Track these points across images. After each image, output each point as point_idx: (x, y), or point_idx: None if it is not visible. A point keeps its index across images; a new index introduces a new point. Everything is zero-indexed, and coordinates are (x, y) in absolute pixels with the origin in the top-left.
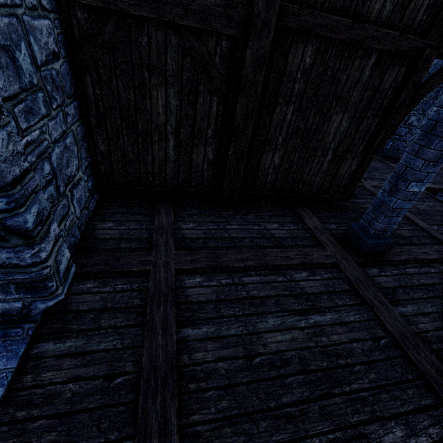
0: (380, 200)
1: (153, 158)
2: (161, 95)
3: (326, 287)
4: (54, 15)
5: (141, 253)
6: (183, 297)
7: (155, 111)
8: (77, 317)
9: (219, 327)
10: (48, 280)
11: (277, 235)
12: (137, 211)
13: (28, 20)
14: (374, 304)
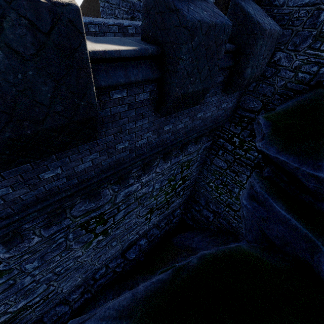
0: None
1: None
2: None
3: None
4: None
5: None
6: None
7: None
8: None
9: None
10: None
11: None
12: None
13: None
14: None
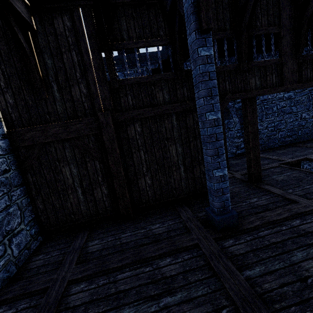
0: (208, 187)
1: (71, 203)
2: (67, 170)
3: (184, 267)
4: (8, 155)
5: (50, 273)
6: (64, 305)
7: (66, 178)
8: None
9: None
10: None
11: (157, 232)
12: (63, 241)
13: None
14: (221, 273)
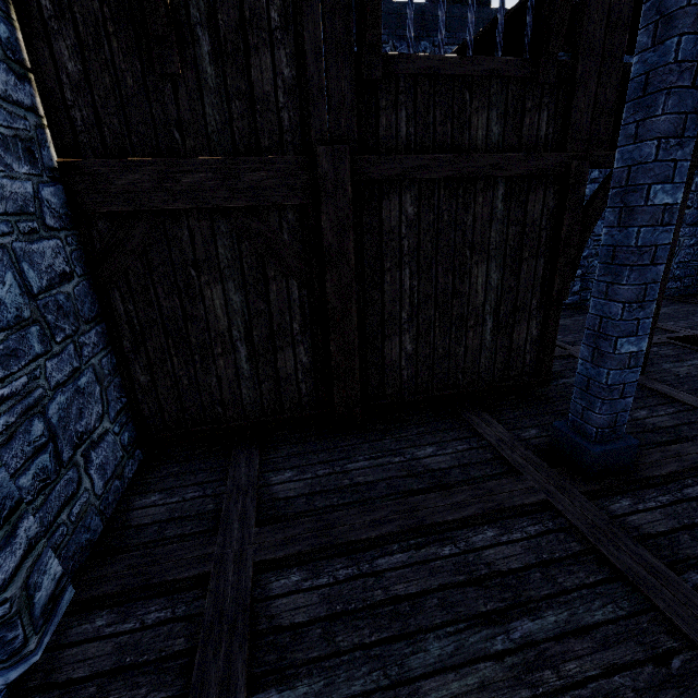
0: (584, 376)
1: (219, 379)
2: (218, 294)
3: (535, 553)
4: (67, 232)
5: (198, 542)
6: (266, 621)
7: (212, 314)
8: (66, 696)
9: (332, 677)
10: (6, 627)
11: (435, 466)
12: (201, 466)
13: (21, 246)
14: (636, 575)
